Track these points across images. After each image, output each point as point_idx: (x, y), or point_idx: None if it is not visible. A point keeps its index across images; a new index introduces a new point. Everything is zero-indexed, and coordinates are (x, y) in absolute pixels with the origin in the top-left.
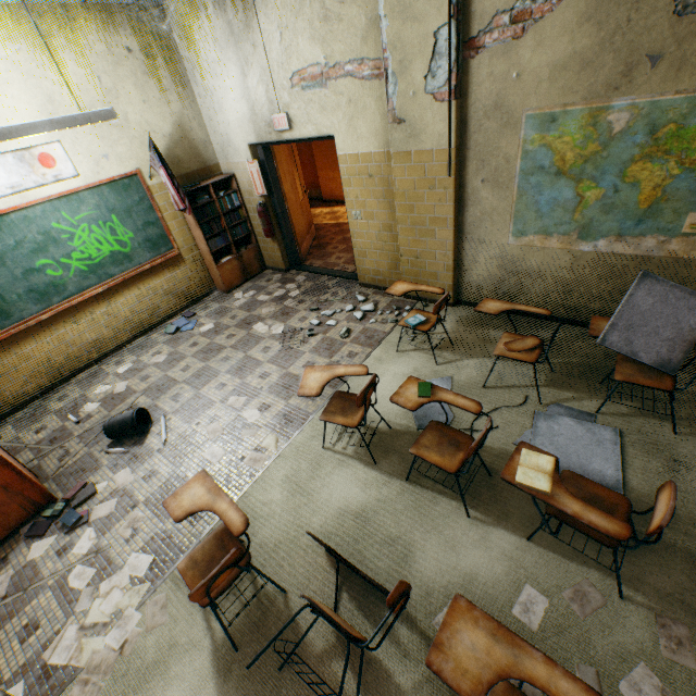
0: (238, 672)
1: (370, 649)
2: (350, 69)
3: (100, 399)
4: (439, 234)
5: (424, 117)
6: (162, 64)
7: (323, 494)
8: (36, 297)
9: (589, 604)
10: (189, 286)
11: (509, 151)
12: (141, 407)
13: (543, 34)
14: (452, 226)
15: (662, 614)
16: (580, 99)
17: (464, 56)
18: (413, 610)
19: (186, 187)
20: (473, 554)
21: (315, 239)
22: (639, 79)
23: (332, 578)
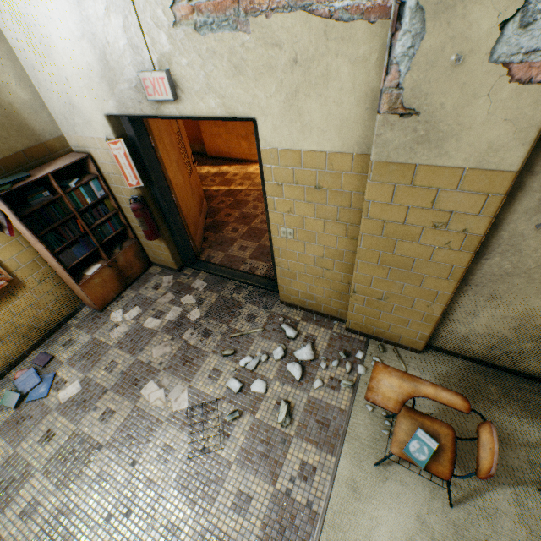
0: None
1: None
2: None
3: None
4: (429, 282)
5: (467, 110)
6: None
7: None
8: None
9: None
10: (39, 315)
11: None
12: None
13: None
14: (458, 278)
15: None
16: None
17: None
18: None
19: (3, 184)
20: None
21: (208, 214)
22: None
23: None
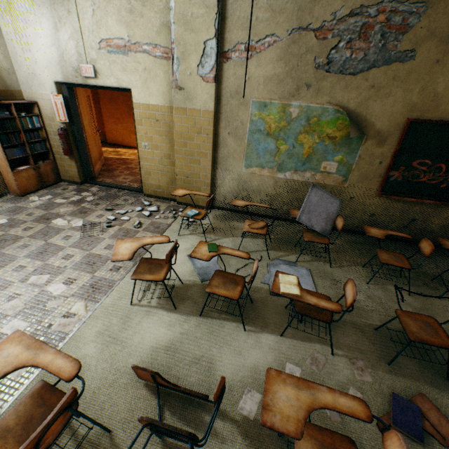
0: None
1: (200, 446)
2: (147, 48)
3: None
4: (203, 162)
5: (196, 89)
6: None
7: (136, 339)
8: None
9: (320, 363)
10: None
11: (243, 118)
12: None
13: (261, 60)
14: (211, 158)
15: (351, 357)
16: (278, 98)
17: (220, 60)
18: (223, 405)
19: None
20: (253, 353)
21: (104, 166)
22: (302, 94)
23: (153, 403)
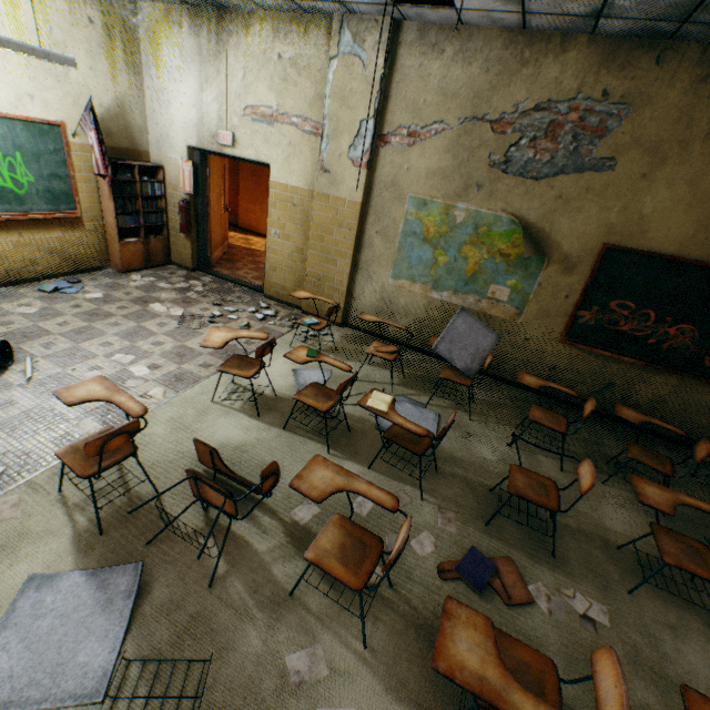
0: (102, 549)
1: (238, 519)
2: (296, 121)
3: None
4: (340, 264)
5: (344, 174)
6: (120, 47)
7: (207, 432)
8: None
9: (402, 502)
10: (81, 253)
11: (397, 216)
12: (7, 340)
13: (425, 149)
14: (351, 260)
15: (443, 507)
16: (441, 196)
17: (377, 144)
18: (276, 506)
19: (111, 158)
20: None
21: (226, 254)
22: (472, 195)
23: None
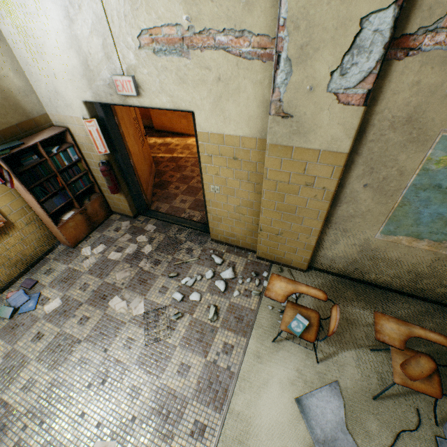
0: None
1: None
2: (224, 40)
3: None
4: (307, 222)
5: (318, 117)
6: None
7: None
8: None
9: None
10: (26, 250)
11: (407, 165)
12: None
13: None
14: (323, 219)
15: None
16: None
17: (389, 54)
18: None
19: (4, 149)
20: None
21: (156, 176)
22: None
23: None
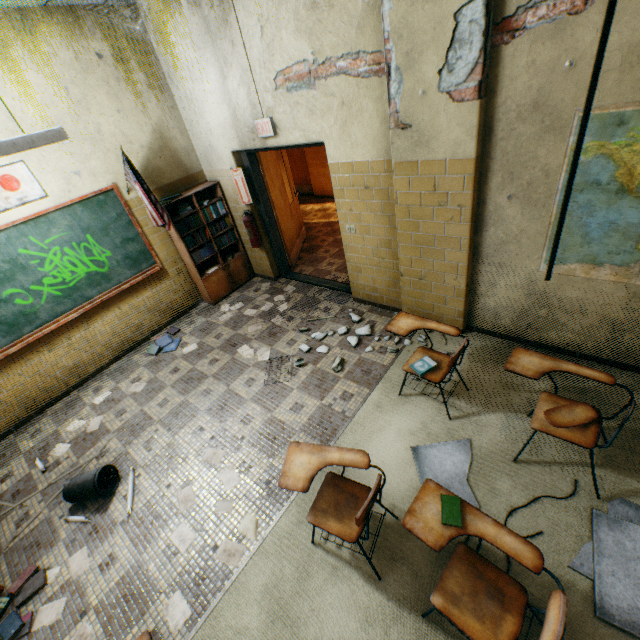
0: None
1: None
2: (343, 65)
3: (72, 439)
4: (450, 255)
5: (436, 121)
6: (137, 69)
7: (312, 626)
8: (4, 329)
9: None
10: (174, 300)
11: (550, 162)
12: (106, 464)
13: (618, 4)
14: (467, 248)
15: None
16: None
17: (494, 41)
18: None
19: (167, 199)
20: None
21: (306, 241)
22: None
23: None
